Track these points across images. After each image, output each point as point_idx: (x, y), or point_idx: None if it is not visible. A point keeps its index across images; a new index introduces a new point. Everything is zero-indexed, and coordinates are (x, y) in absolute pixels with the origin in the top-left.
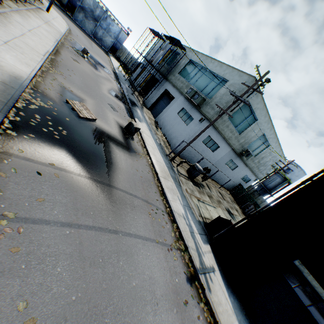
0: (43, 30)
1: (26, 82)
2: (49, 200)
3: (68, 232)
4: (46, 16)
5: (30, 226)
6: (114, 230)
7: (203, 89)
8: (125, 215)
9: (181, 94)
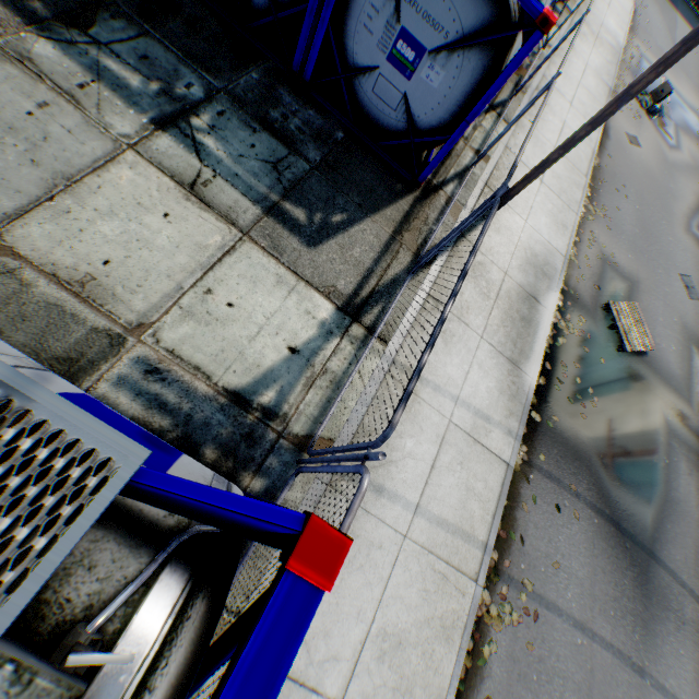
0: (589, 74)
1: (559, 282)
2: (563, 567)
3: (578, 640)
4: (596, 8)
5: (542, 611)
6: (638, 665)
7: None
8: (662, 637)
9: None
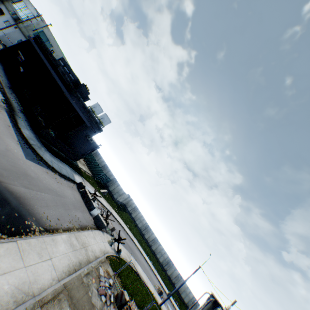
0: None
1: None
2: None
3: None
4: None
5: None
6: None
7: (23, 16)
8: None
9: (10, 14)
